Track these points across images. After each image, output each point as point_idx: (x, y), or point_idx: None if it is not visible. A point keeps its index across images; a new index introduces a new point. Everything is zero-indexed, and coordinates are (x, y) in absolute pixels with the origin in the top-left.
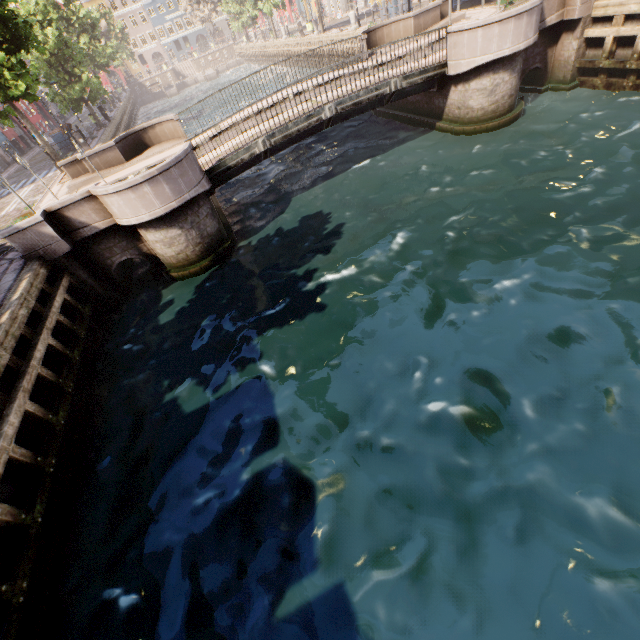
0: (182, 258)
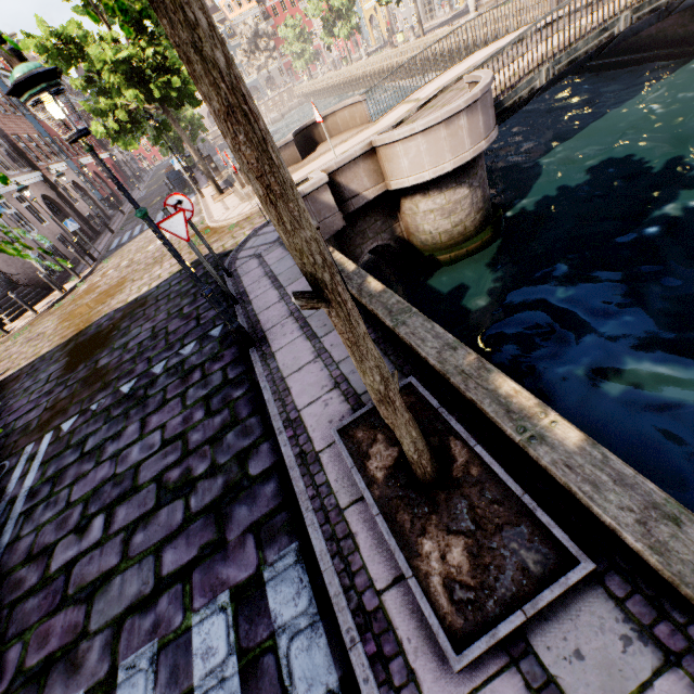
0: (457, 232)
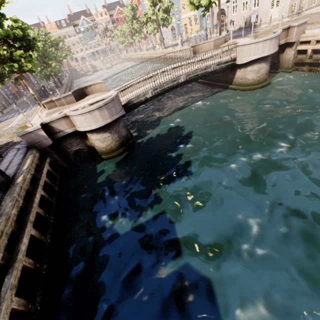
0: (108, 148)
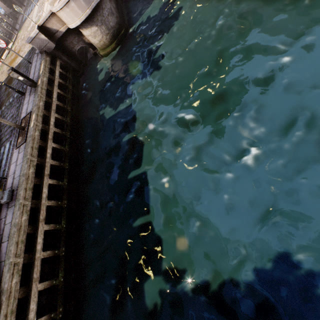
0: (102, 44)
